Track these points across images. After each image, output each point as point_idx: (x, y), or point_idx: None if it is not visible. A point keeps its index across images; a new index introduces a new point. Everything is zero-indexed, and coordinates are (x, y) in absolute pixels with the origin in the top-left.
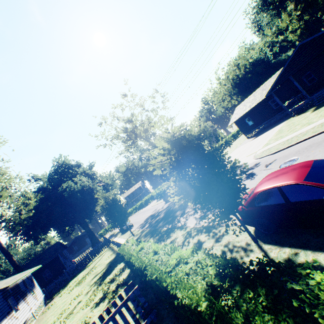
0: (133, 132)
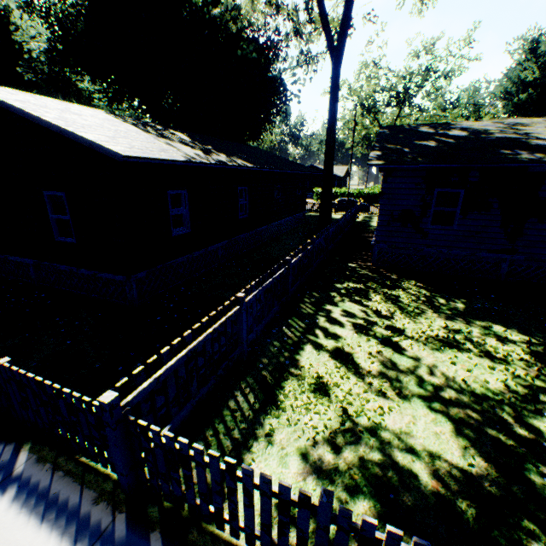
0: (408, 91)
